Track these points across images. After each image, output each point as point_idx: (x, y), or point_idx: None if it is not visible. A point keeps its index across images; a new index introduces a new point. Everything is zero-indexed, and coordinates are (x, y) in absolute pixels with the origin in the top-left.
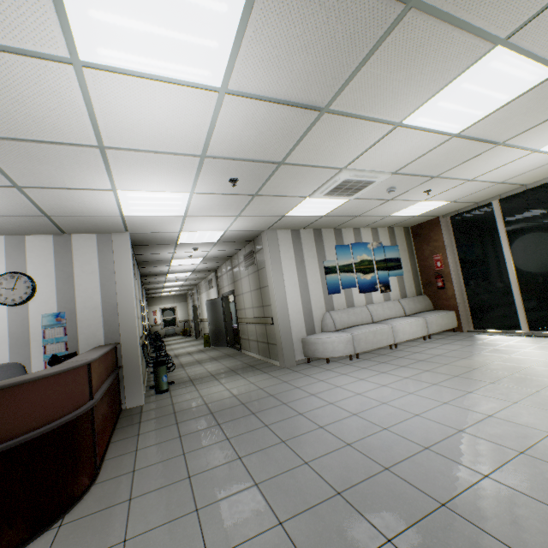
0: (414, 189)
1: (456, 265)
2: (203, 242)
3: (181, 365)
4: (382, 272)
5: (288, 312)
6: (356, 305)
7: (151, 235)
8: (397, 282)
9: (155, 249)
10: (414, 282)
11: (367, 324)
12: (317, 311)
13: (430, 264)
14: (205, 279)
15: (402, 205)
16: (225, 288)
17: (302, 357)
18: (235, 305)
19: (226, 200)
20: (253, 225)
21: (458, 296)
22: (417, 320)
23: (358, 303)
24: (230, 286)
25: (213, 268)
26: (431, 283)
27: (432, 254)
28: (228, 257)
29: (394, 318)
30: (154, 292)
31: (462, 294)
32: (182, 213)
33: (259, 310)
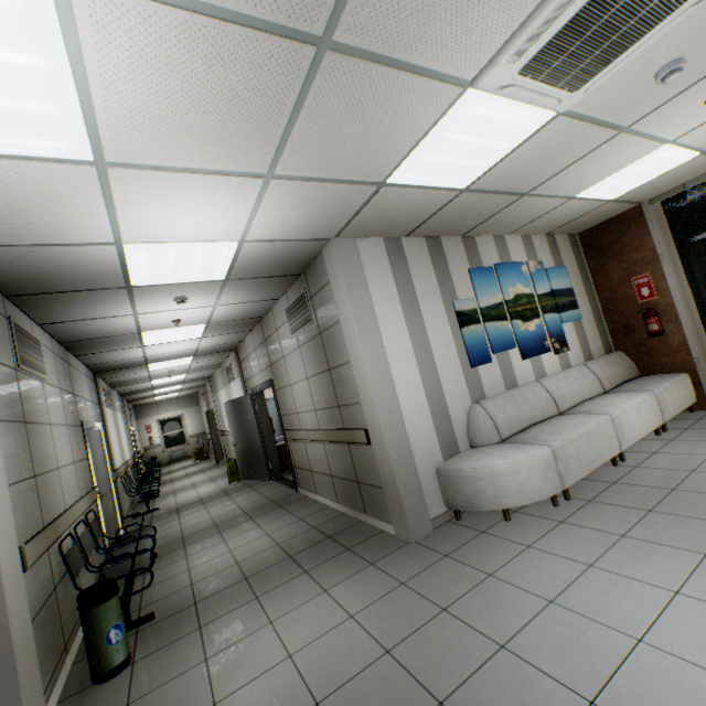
0: (702, 84)
1: (682, 288)
2: (194, 282)
3: (181, 539)
4: (551, 316)
5: (402, 413)
6: (520, 382)
7: (39, 258)
8: (575, 331)
9: (82, 306)
10: (598, 329)
11: (550, 417)
12: (455, 404)
13: (625, 294)
14: (221, 367)
15: (625, 156)
16: (256, 379)
17: (442, 509)
18: (278, 406)
19: (223, 71)
20: (305, 220)
21: (695, 345)
22: (644, 399)
23: (522, 378)
24: (265, 373)
25: (231, 345)
26: (629, 329)
27: (630, 276)
28: (254, 319)
29: (588, 398)
30: (141, 397)
31: (700, 342)
32: (84, 146)
33: (331, 414)
